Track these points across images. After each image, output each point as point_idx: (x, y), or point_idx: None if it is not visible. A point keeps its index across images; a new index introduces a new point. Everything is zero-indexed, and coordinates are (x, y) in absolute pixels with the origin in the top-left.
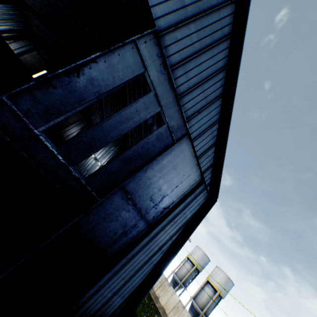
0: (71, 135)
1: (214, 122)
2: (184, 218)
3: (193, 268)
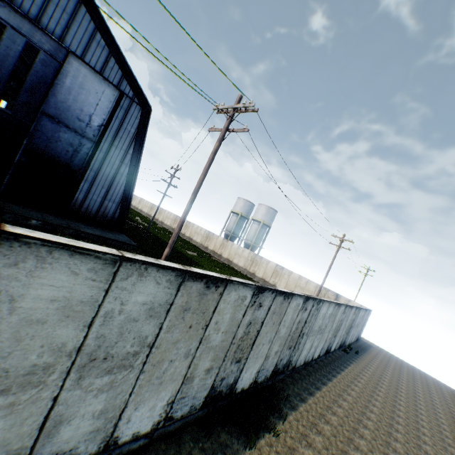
0: None
1: (93, 33)
2: (128, 133)
3: (238, 217)
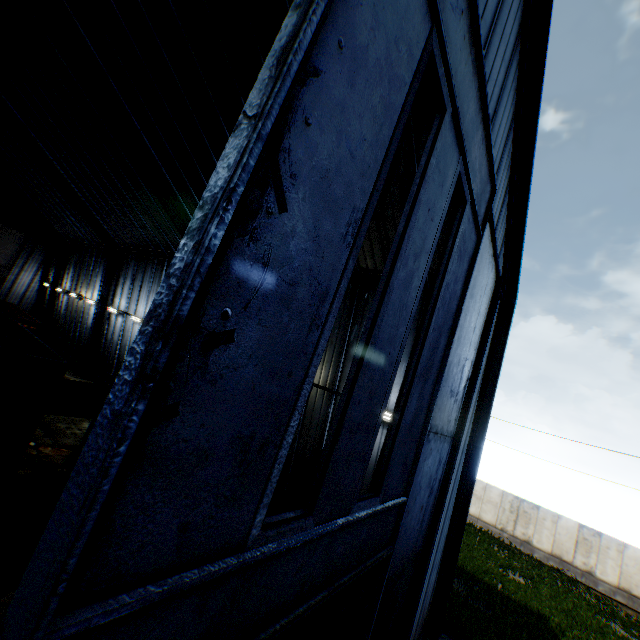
0: (29, 293)
1: (509, 125)
2: (480, 372)
3: None
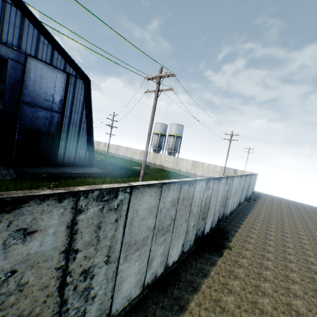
0: None
1: (38, 37)
2: (80, 100)
3: (159, 136)
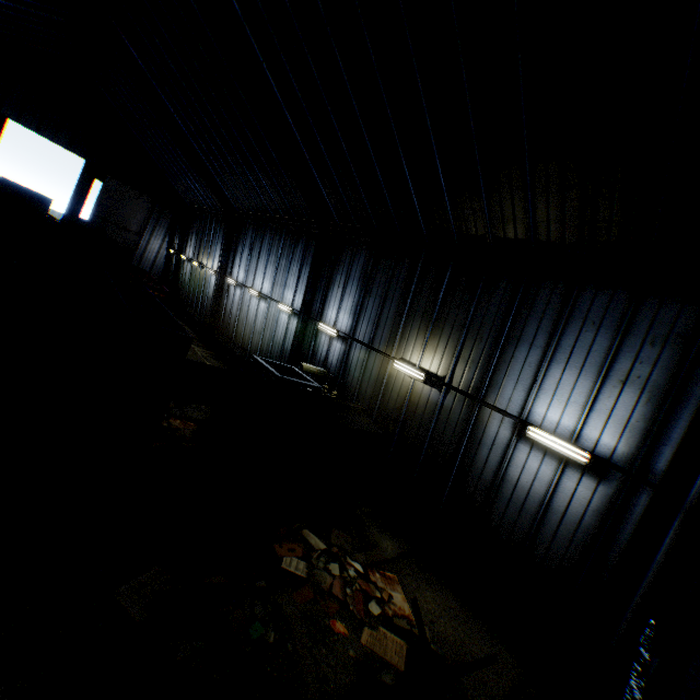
0: (158, 259)
1: None
2: None
3: None
